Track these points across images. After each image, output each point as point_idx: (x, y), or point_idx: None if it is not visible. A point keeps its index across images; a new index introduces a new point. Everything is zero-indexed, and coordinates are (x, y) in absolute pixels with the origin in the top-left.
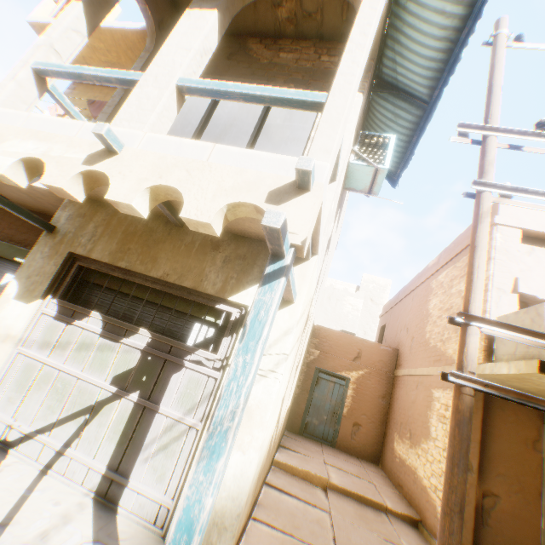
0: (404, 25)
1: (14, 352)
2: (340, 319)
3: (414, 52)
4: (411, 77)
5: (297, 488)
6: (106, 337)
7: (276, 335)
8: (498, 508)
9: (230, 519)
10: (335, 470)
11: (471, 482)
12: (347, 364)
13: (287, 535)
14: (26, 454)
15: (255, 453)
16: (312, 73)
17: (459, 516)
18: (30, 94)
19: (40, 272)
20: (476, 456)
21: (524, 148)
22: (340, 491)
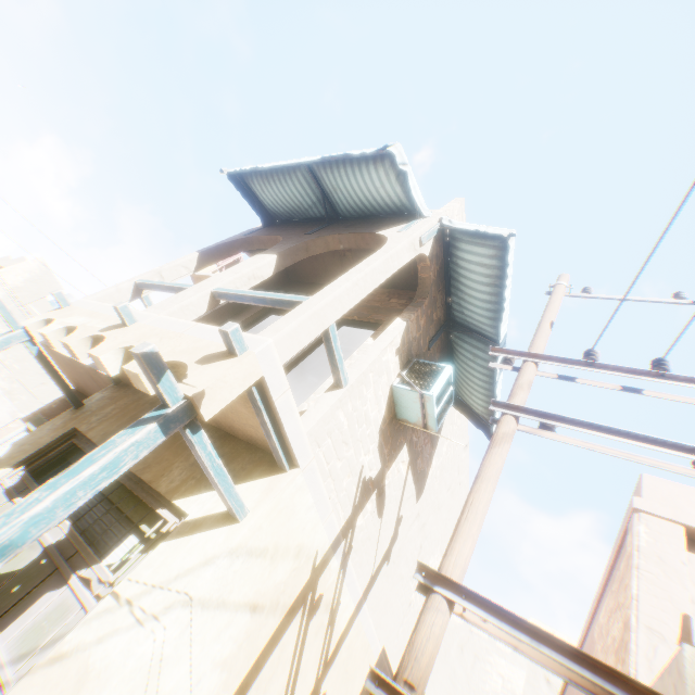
0: (459, 276)
1: None
2: None
3: (471, 295)
4: (477, 318)
5: None
6: None
7: (194, 561)
8: None
9: None
10: None
11: None
12: None
13: None
14: None
15: None
16: (378, 309)
17: None
18: (124, 297)
19: (36, 442)
20: None
21: (578, 380)
22: None
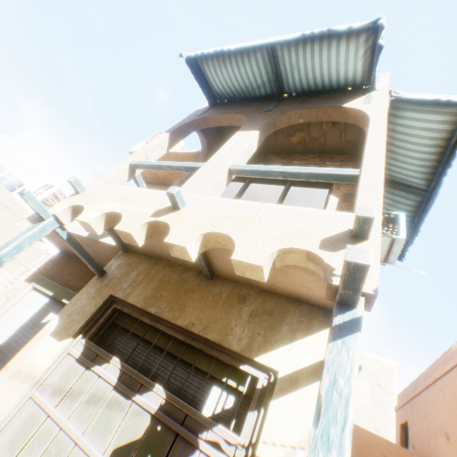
0: (393, 140)
1: (26, 394)
2: None
3: (405, 155)
4: (405, 173)
5: None
6: (119, 390)
7: None
8: None
9: None
10: None
11: None
12: None
13: None
14: None
15: None
16: None
17: None
18: (122, 178)
19: (80, 311)
20: None
21: None
22: None
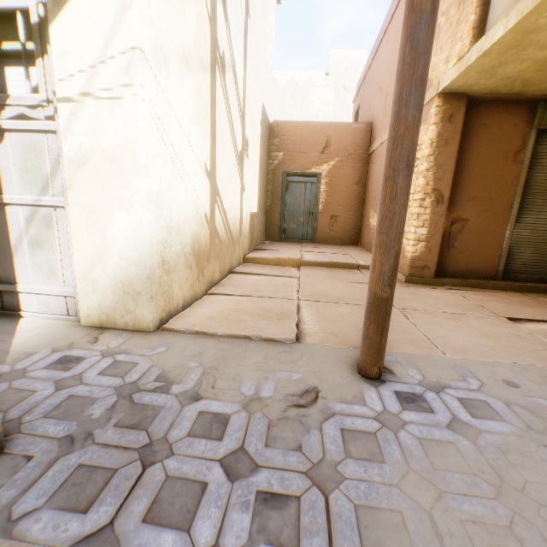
0: None
1: None
2: None
3: None
4: None
5: (267, 270)
6: None
7: (109, 18)
8: (466, 231)
9: (141, 285)
10: (310, 254)
11: (440, 214)
12: (315, 159)
13: (245, 297)
14: None
15: (142, 208)
16: None
17: (406, 175)
18: None
19: None
20: (448, 187)
21: None
22: (313, 266)
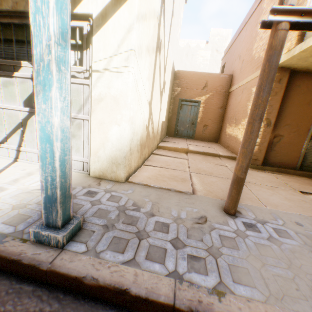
0: None
1: None
2: (195, 70)
3: None
4: None
5: (170, 154)
6: (4, 76)
7: (121, 35)
8: (281, 142)
9: (120, 160)
10: (192, 146)
11: (268, 132)
12: (198, 93)
13: (162, 168)
14: (2, 155)
15: (126, 124)
16: None
17: (259, 122)
18: None
19: None
20: (274, 117)
21: None
22: (194, 153)
